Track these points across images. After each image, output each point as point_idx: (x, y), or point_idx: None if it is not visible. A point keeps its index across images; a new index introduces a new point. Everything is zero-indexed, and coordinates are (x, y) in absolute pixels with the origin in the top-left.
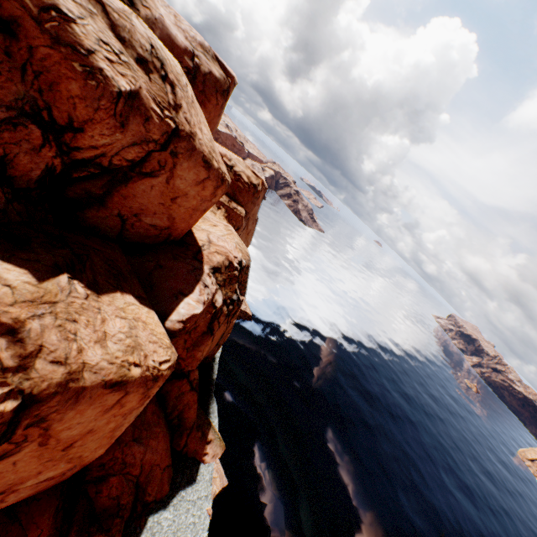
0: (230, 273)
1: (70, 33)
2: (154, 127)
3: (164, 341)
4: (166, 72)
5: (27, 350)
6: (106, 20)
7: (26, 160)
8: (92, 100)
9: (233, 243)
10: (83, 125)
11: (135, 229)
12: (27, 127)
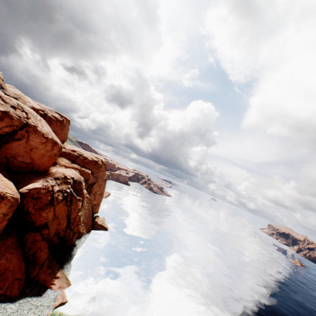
0: (65, 180)
1: None
2: (15, 121)
3: (13, 189)
4: (24, 110)
5: None
6: (1, 98)
7: None
8: None
9: (71, 172)
10: None
11: (14, 163)
12: None
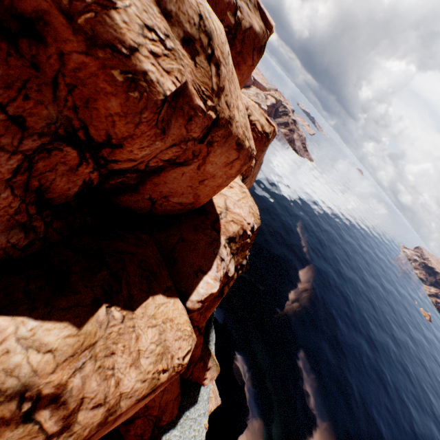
0: (243, 241)
1: (108, 26)
2: (196, 126)
3: (187, 331)
4: (212, 49)
5: (69, 408)
6: None
7: (62, 182)
8: (133, 114)
9: (247, 208)
10: (122, 141)
11: (162, 207)
12: (61, 150)
